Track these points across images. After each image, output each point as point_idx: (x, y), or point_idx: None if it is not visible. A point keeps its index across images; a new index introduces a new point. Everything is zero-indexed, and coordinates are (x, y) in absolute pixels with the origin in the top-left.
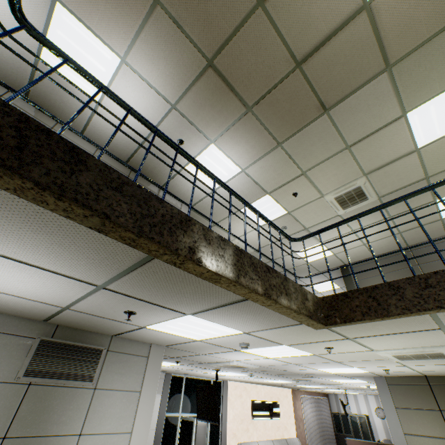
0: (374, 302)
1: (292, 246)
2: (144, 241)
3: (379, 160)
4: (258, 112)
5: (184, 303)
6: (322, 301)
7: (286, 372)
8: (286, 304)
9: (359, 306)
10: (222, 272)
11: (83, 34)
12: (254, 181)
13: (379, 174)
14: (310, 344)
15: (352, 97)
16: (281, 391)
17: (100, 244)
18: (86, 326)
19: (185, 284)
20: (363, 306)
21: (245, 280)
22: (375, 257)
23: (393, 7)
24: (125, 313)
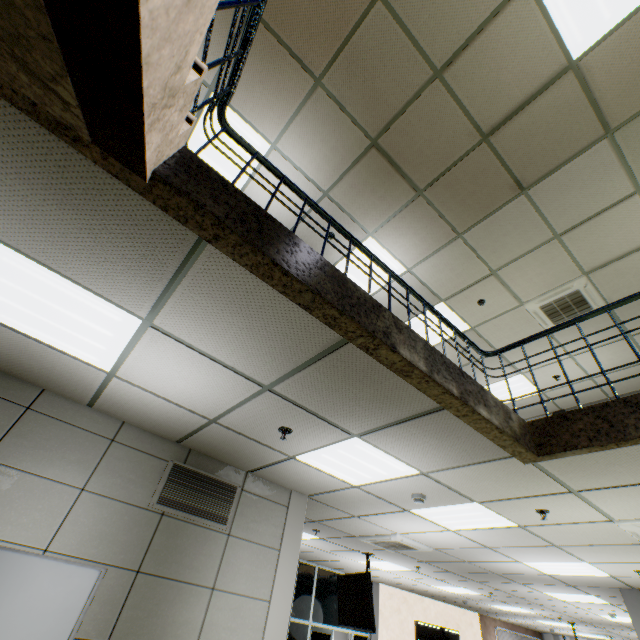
0: (604, 424)
1: (477, 378)
2: (344, 320)
3: (605, 253)
4: (431, 197)
5: (355, 416)
6: (532, 426)
7: (474, 567)
8: (485, 415)
9: (584, 430)
10: (415, 363)
11: (233, 122)
12: (424, 284)
13: (606, 272)
14: (514, 502)
15: (560, 172)
16: (462, 613)
17: (290, 329)
18: (222, 453)
19: (364, 384)
20: (589, 429)
21: (438, 377)
22: (603, 371)
23: (610, 64)
24: (278, 432)
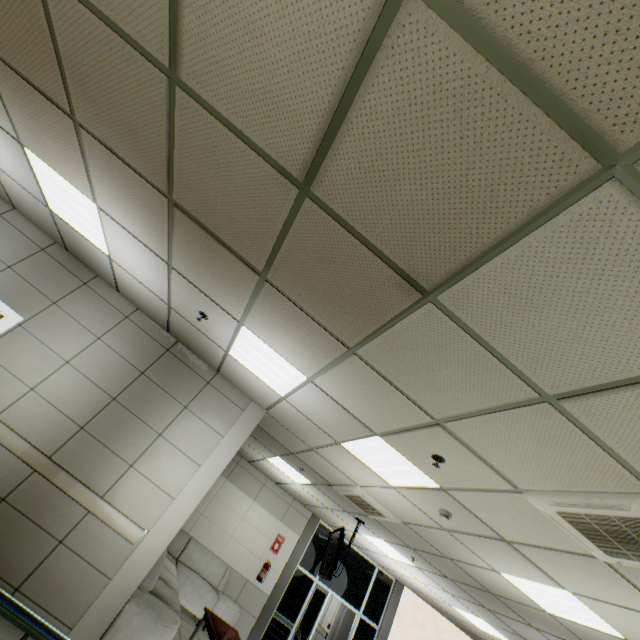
0: None
1: (485, 556)
2: None
3: None
4: (280, 284)
5: None
6: None
7: None
8: None
9: None
10: None
11: (57, 179)
12: (340, 403)
13: None
14: None
15: (498, 264)
16: None
17: None
18: None
19: None
20: None
21: None
22: None
23: None
24: None
